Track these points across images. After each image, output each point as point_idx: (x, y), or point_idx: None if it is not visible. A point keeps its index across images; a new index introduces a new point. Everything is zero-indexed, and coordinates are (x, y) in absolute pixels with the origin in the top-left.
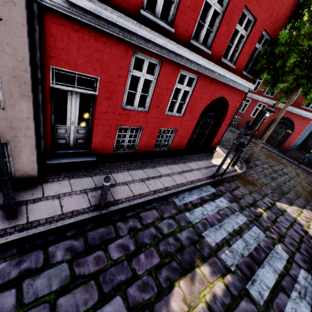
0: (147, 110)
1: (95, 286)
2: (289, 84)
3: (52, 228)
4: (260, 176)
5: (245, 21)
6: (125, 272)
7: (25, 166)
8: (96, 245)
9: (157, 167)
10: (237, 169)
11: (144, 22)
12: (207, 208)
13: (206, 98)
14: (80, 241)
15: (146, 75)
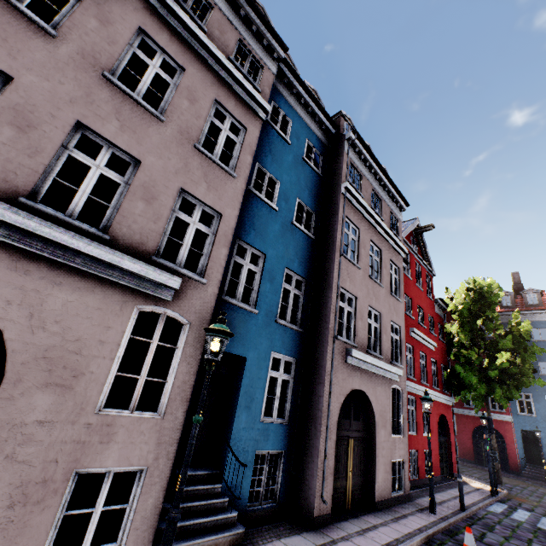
0: (415, 433)
1: (517, 539)
2: (480, 394)
3: (459, 518)
4: (525, 495)
5: (432, 362)
6: (522, 536)
7: (406, 481)
8: (490, 527)
9: (446, 491)
10: (500, 490)
11: (408, 380)
12: (518, 514)
13: (435, 416)
14: (479, 525)
15: (411, 407)
